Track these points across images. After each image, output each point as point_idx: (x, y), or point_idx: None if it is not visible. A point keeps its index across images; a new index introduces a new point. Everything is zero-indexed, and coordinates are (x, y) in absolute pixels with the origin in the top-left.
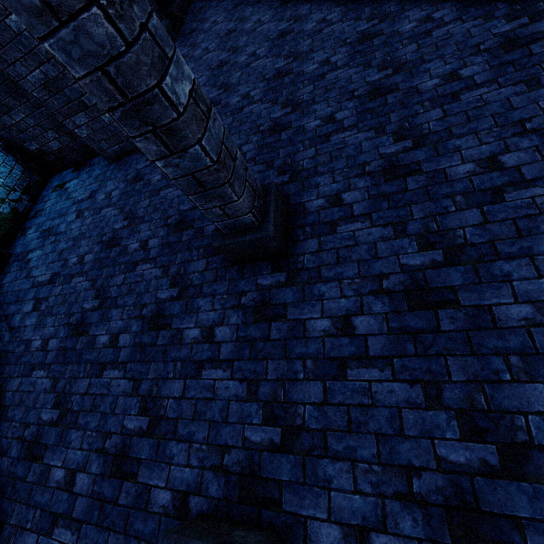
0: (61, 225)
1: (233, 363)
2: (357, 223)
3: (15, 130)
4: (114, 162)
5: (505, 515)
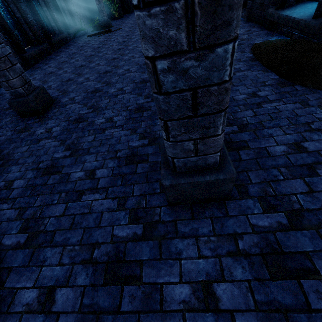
0: None
1: None
2: (74, 104)
3: None
4: None
5: (61, 166)
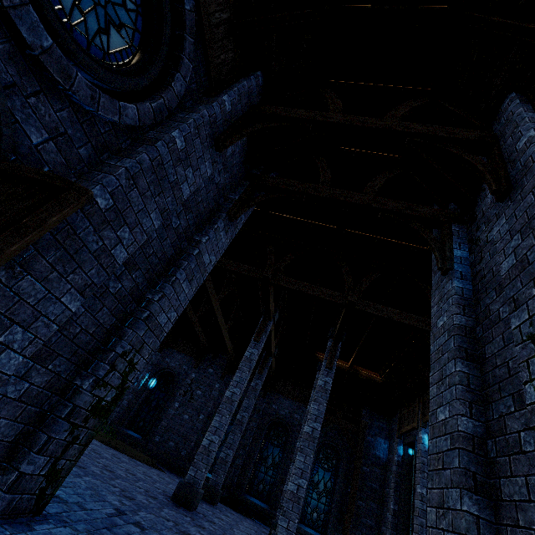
0: None
1: (226, 532)
2: None
3: None
4: None
5: None
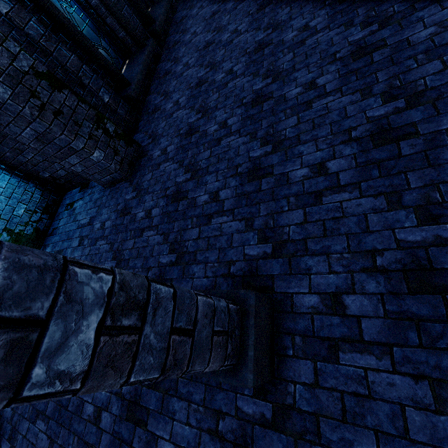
0: (68, 249)
1: None
2: (369, 356)
3: (30, 164)
4: (108, 187)
5: None
